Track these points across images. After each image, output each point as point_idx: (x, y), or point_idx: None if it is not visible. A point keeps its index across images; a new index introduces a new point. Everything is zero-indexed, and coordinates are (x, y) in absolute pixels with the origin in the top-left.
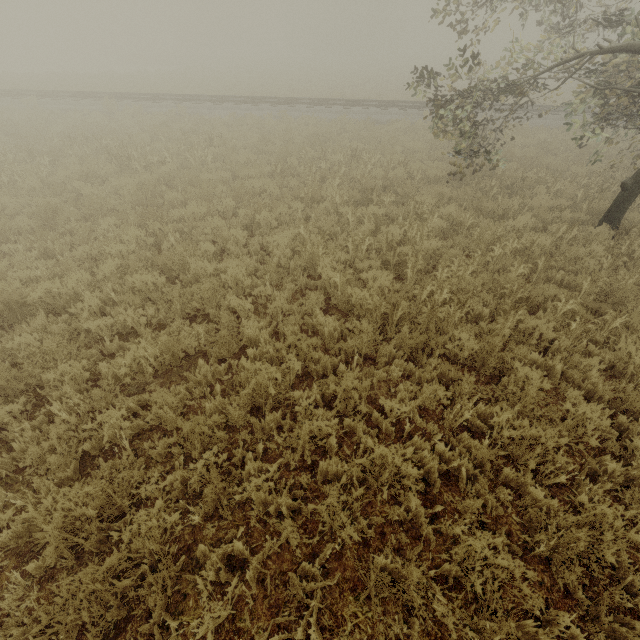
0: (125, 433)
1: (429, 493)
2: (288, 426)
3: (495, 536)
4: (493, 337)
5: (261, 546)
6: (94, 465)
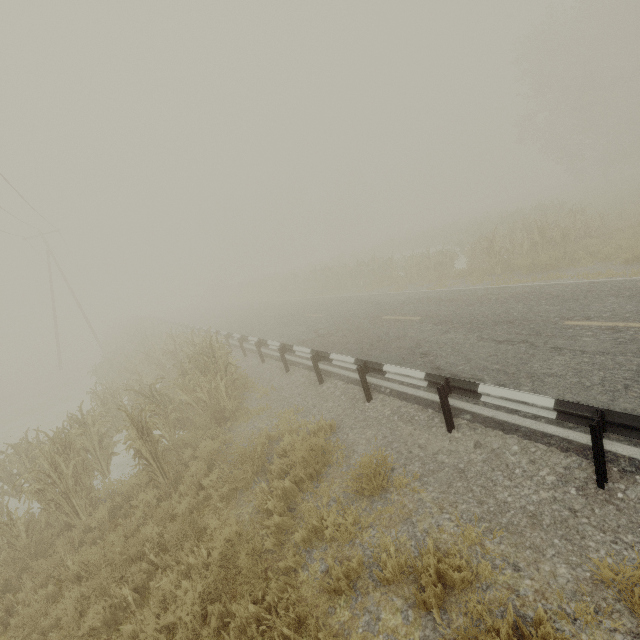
0: None
1: None
2: None
3: None
4: None
5: None
6: None
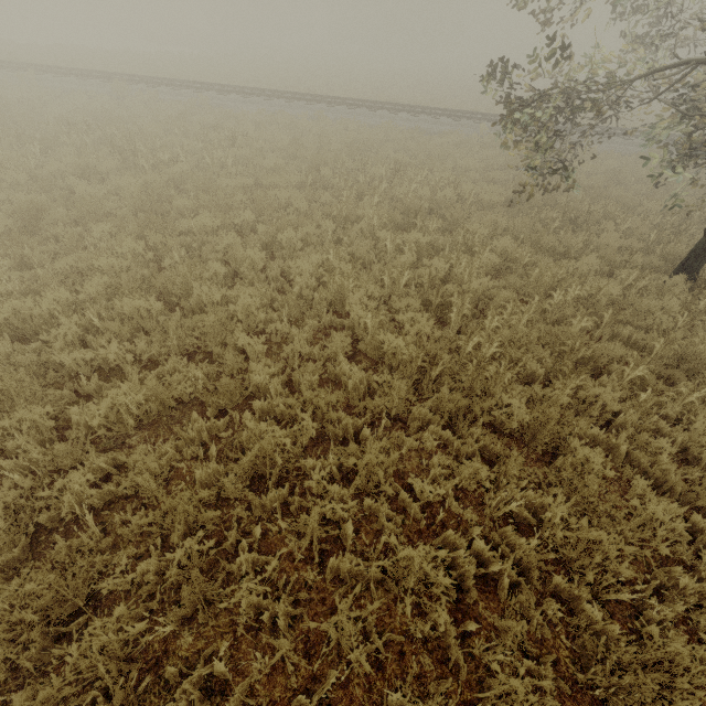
0: (93, 501)
1: (461, 601)
2: (295, 504)
3: (540, 668)
4: (548, 404)
5: (249, 663)
6: (50, 541)
